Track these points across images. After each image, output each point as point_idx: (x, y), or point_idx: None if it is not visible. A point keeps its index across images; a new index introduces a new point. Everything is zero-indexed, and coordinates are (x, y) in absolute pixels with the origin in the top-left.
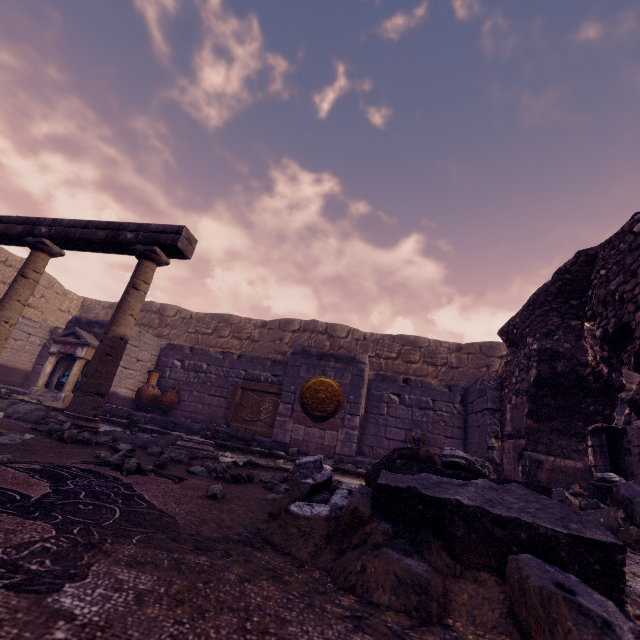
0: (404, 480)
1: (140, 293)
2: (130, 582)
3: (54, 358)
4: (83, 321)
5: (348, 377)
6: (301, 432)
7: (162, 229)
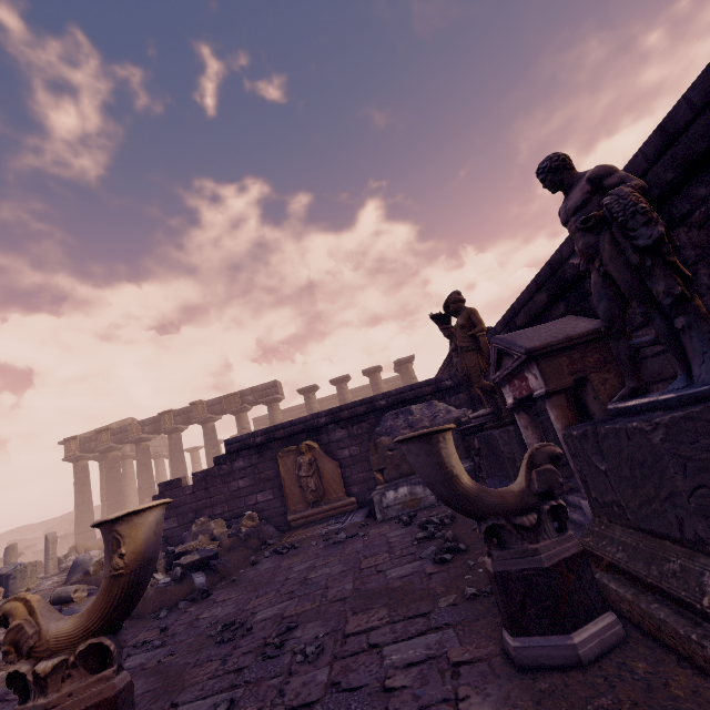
0: None
1: None
2: None
3: None
4: None
5: None
6: None
7: None
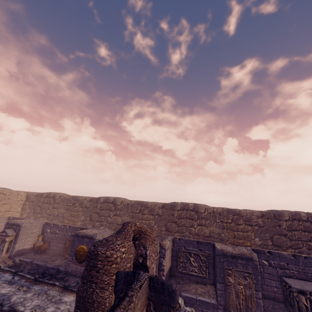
0: None
1: None
2: None
3: None
4: (10, 223)
5: (90, 245)
6: (75, 267)
7: None
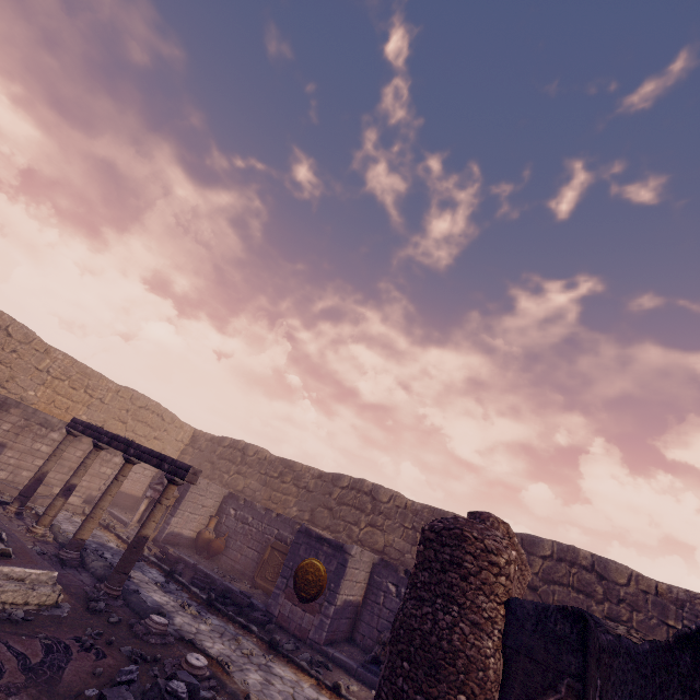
0: (113, 692)
1: (162, 506)
2: (24, 699)
3: (147, 500)
4: None
5: (334, 564)
6: (288, 608)
7: (181, 466)
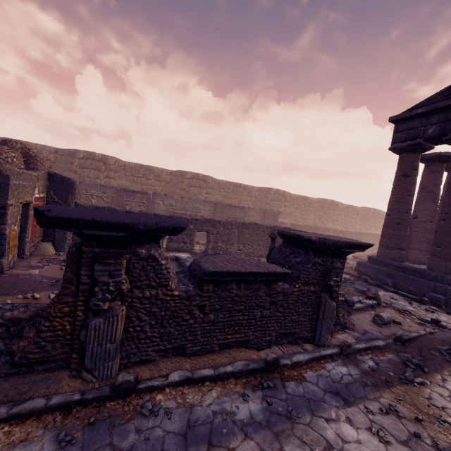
0: None
1: None
2: None
3: None
4: None
5: None
6: None
7: None
